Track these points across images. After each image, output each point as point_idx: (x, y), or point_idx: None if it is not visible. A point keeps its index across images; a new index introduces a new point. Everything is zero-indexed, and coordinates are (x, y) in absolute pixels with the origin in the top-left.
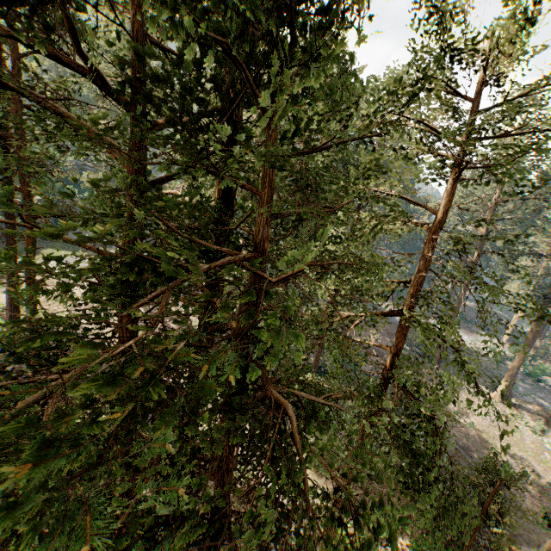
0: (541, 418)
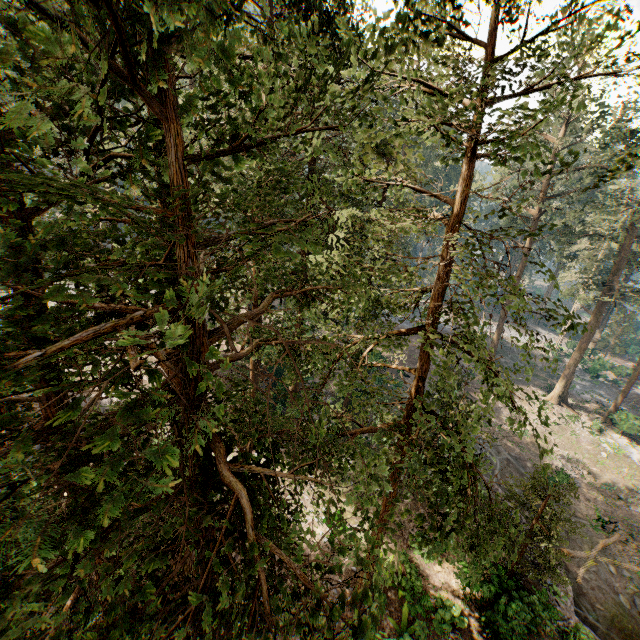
0: (600, 417)
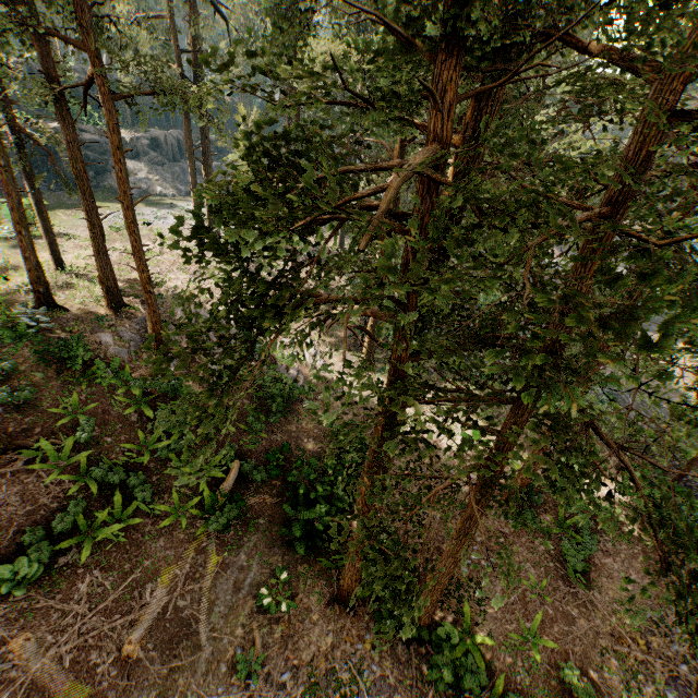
0: None
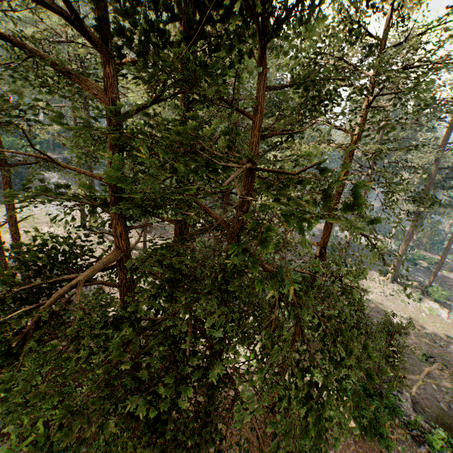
0: (419, 290)
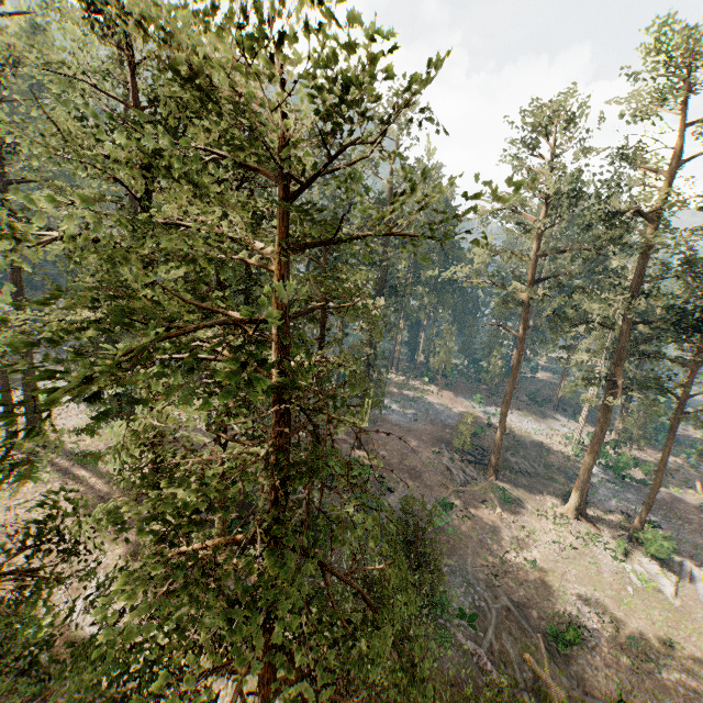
0: (626, 533)
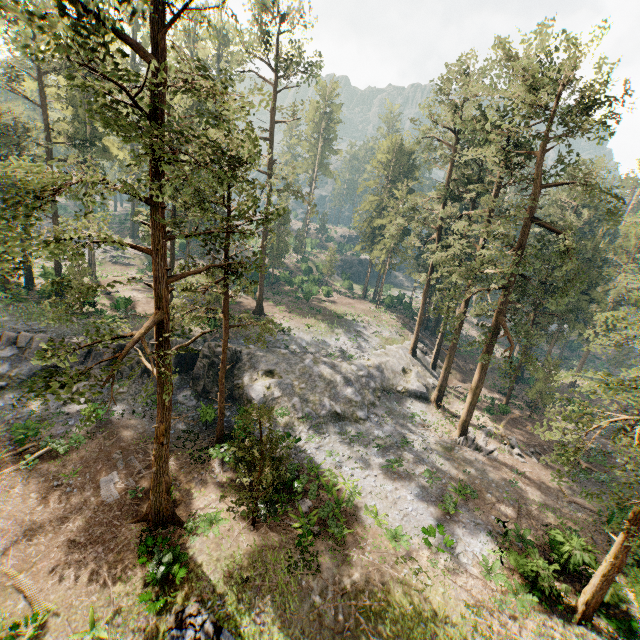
0: None
